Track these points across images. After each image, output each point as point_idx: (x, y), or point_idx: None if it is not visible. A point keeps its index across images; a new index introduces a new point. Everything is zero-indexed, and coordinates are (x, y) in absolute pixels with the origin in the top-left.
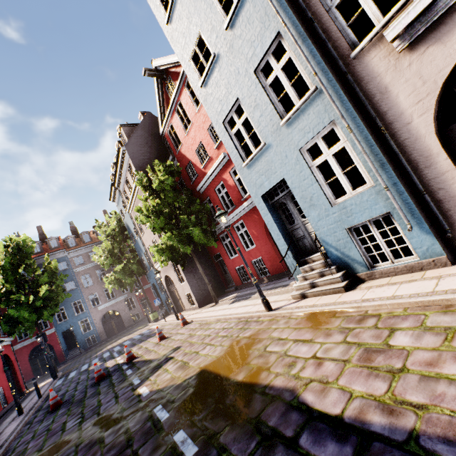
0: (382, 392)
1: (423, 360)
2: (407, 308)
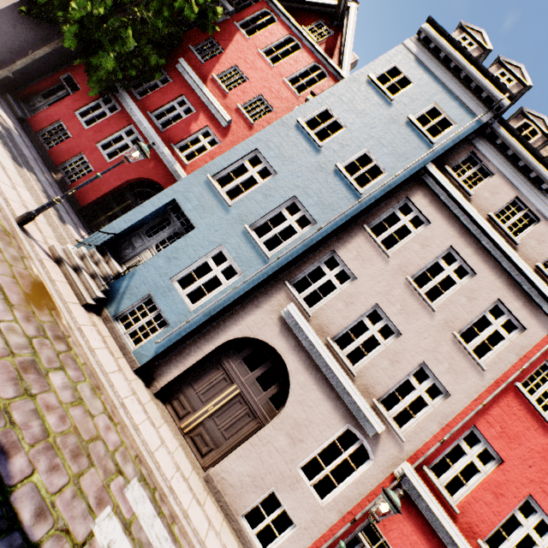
0: (7, 397)
1: (49, 402)
2: (87, 365)
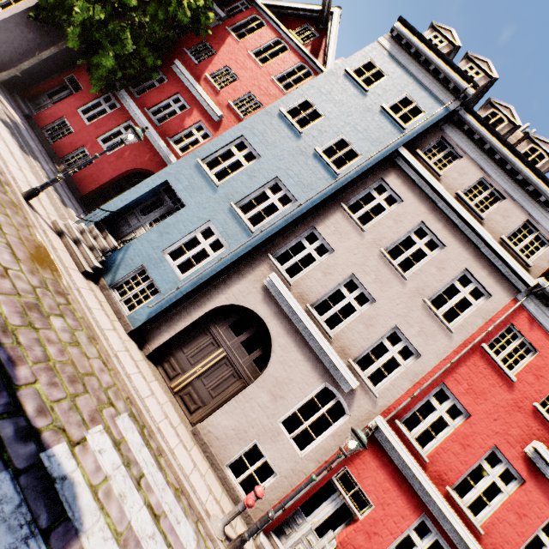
0: (14, 324)
1: (50, 337)
2: (84, 319)
